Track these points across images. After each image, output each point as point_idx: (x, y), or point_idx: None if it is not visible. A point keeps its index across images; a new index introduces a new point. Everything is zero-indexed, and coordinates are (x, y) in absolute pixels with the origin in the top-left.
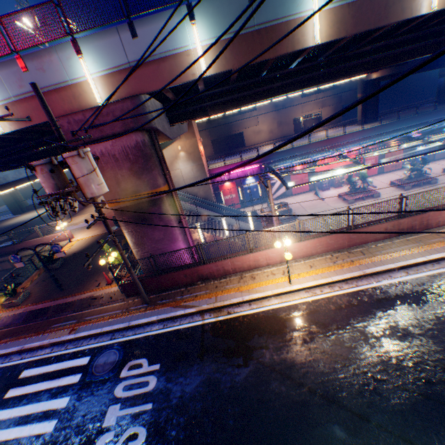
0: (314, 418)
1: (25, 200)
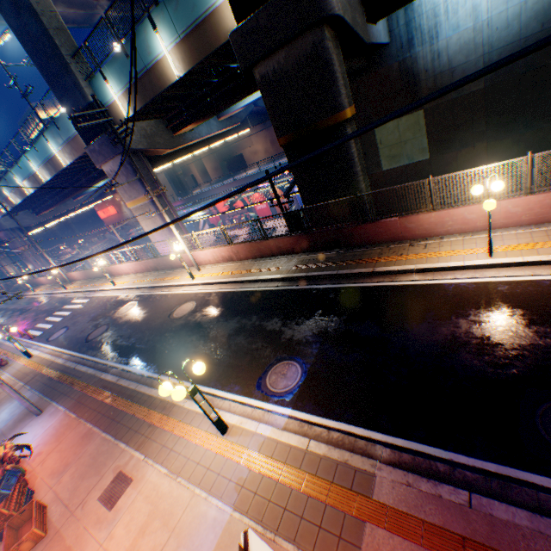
0: None
1: None
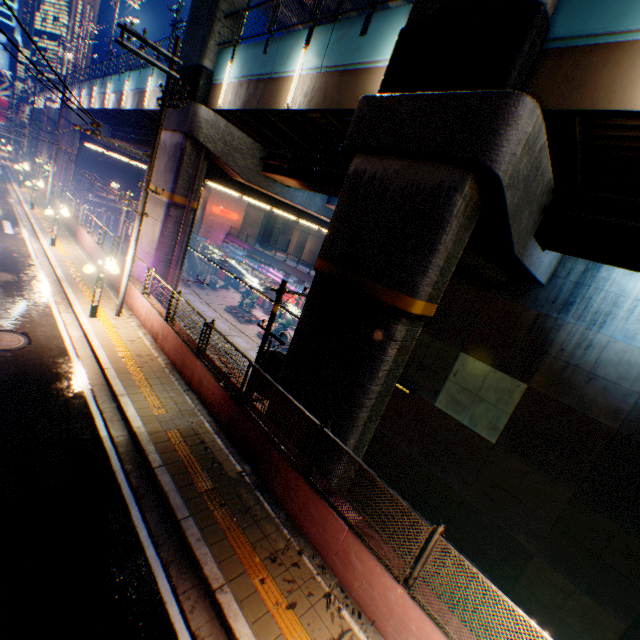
0: None
1: None
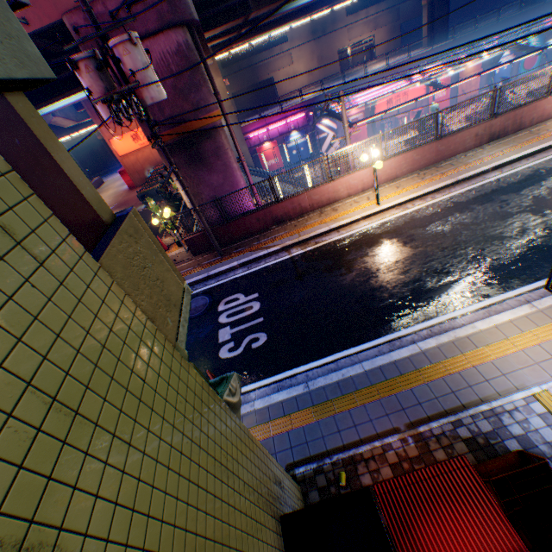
0: (427, 286)
1: None
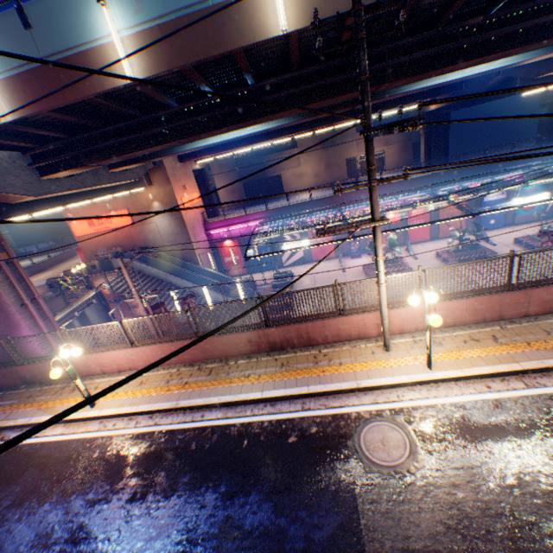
0: None
1: (16, 247)
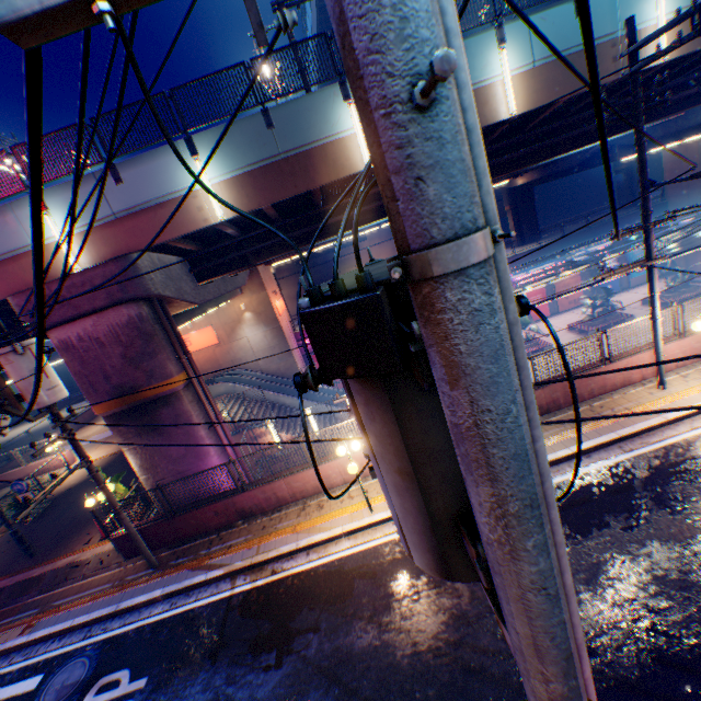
0: None
1: None
